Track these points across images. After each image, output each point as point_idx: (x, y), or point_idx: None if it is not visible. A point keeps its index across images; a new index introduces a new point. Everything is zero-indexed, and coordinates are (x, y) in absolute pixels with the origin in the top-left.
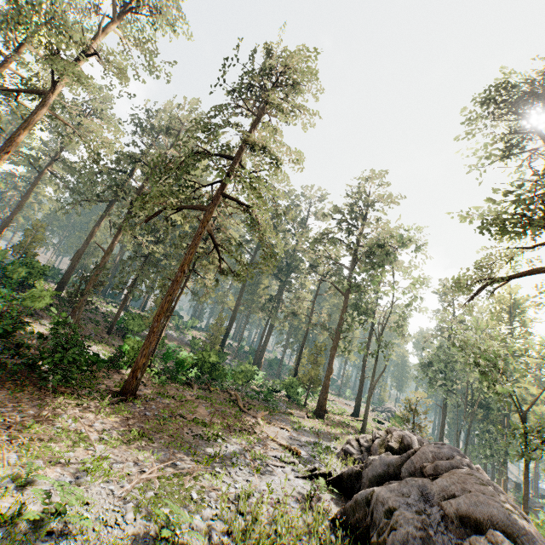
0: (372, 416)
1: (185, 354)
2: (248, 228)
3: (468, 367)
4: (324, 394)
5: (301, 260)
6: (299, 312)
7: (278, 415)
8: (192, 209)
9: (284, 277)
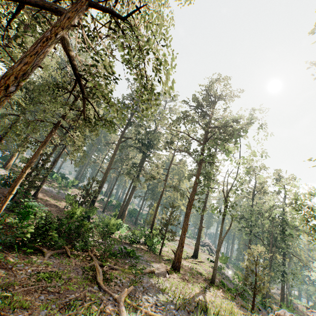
0: (201, 252)
1: (39, 215)
2: (123, 56)
3: (313, 229)
4: (181, 248)
5: (159, 139)
6: (157, 177)
7: (142, 281)
8: (39, 5)
9: (146, 150)
